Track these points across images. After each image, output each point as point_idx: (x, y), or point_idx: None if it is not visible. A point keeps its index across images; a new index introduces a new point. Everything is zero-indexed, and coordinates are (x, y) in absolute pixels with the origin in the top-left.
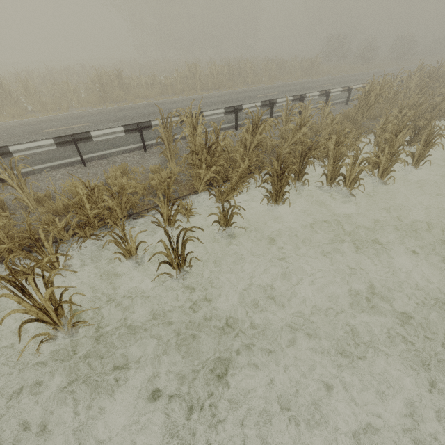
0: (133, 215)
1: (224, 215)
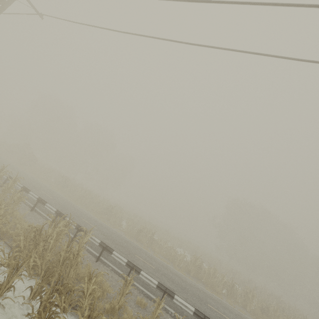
0: None
1: None
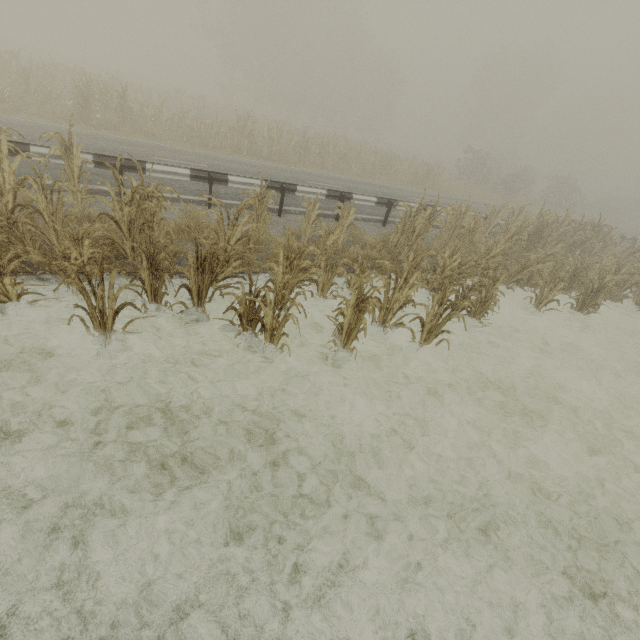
0: None
1: None
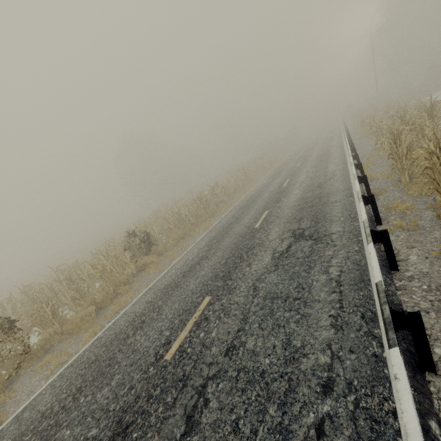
0: None
1: None
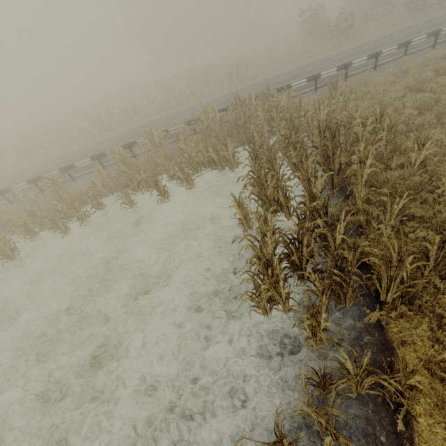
0: None
1: None
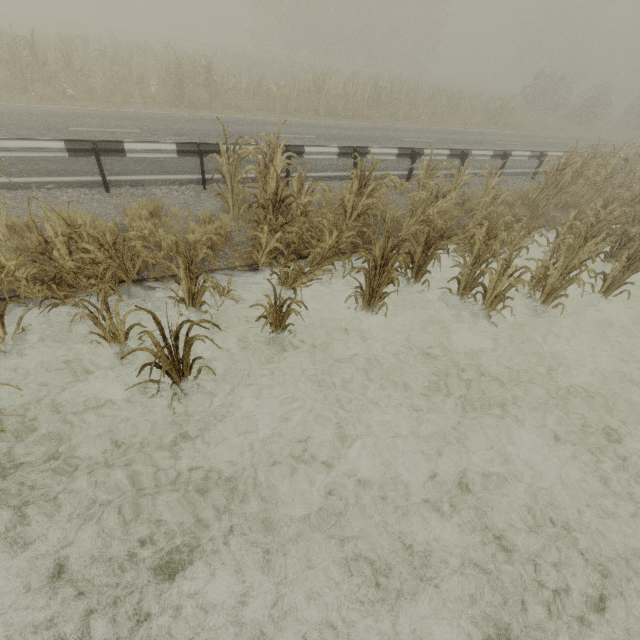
0: (149, 281)
1: (276, 310)
